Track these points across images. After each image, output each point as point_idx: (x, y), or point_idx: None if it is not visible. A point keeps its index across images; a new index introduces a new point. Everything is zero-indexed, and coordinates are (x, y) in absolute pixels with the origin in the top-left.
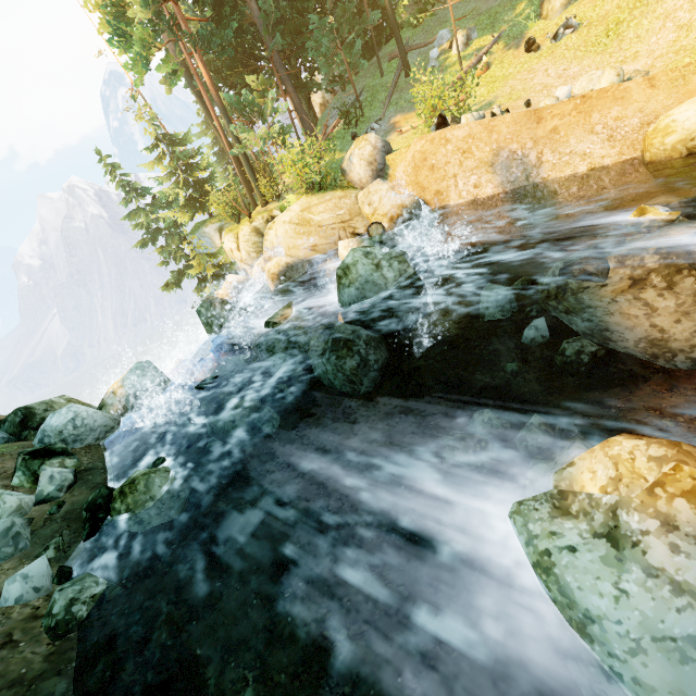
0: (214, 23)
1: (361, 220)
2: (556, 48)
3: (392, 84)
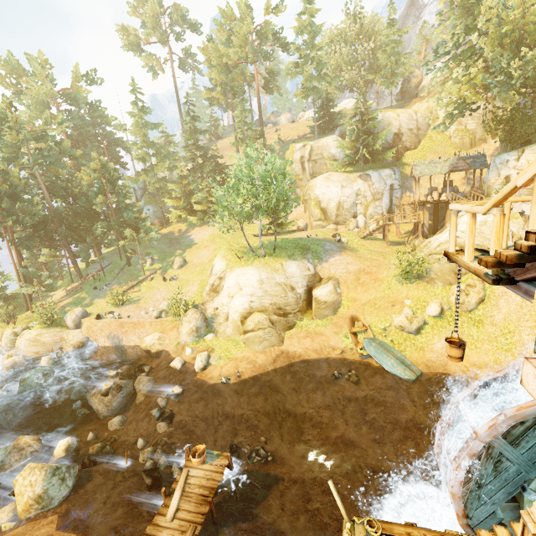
0: (30, 232)
1: (66, 342)
2: (169, 284)
3: (121, 268)
